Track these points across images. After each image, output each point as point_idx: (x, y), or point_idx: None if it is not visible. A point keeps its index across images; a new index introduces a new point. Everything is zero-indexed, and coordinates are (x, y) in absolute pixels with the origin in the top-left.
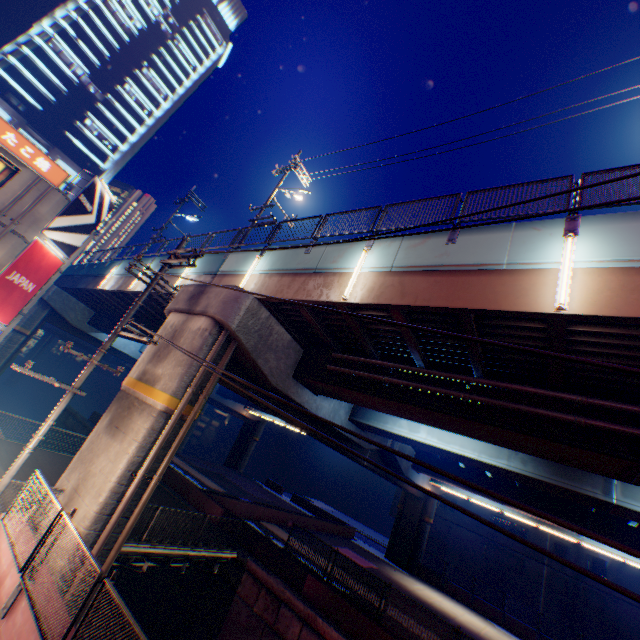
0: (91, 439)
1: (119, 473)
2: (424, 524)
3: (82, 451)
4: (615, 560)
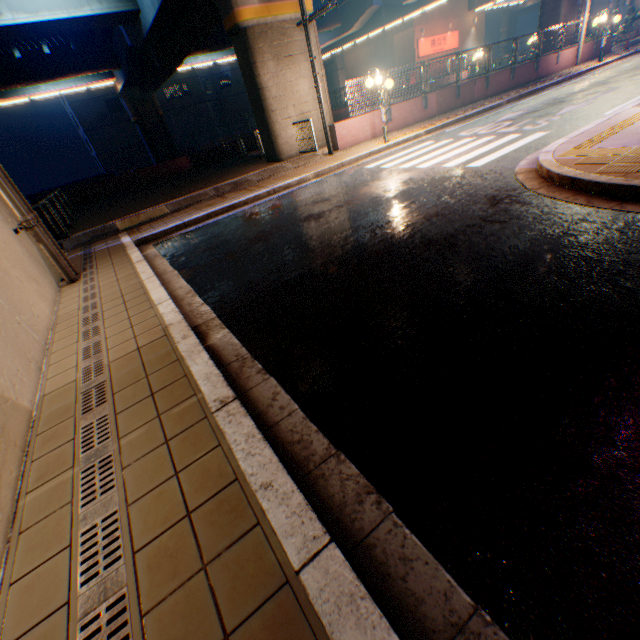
0: (272, 86)
1: (322, 80)
2: (164, 120)
3: (274, 99)
4: (234, 71)
